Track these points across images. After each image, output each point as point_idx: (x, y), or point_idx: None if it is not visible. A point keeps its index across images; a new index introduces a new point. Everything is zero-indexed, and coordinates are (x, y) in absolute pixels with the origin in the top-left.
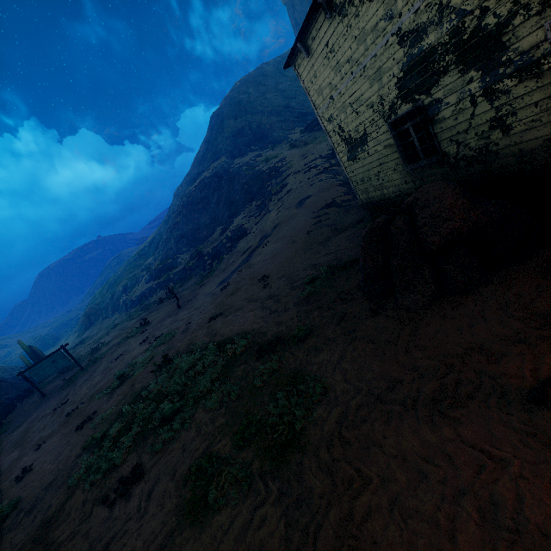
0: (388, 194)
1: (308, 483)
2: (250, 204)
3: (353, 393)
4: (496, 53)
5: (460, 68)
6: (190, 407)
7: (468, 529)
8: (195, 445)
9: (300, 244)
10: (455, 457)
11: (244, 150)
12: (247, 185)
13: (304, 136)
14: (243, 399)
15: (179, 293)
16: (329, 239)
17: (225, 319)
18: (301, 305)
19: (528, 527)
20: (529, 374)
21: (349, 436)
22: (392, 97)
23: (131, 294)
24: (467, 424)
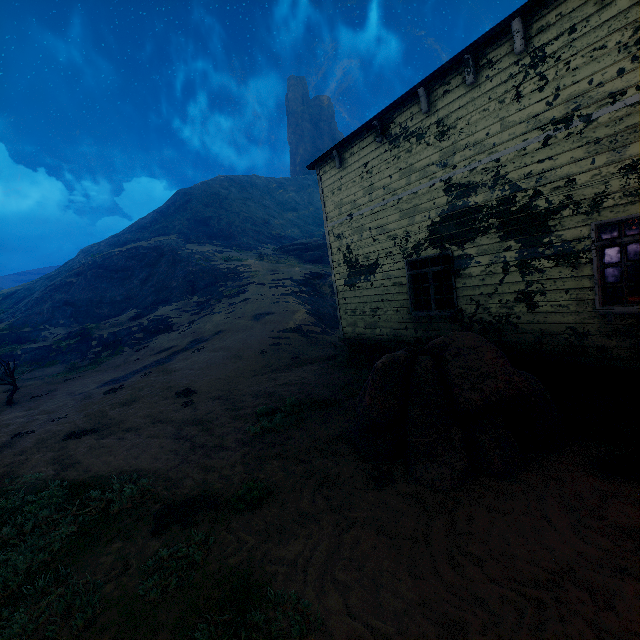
0: (380, 335)
1: None
2: (189, 297)
3: None
4: (540, 233)
5: (500, 234)
6: None
7: None
8: None
9: (249, 362)
10: None
11: (204, 239)
12: (194, 275)
13: (276, 254)
14: (101, 635)
15: (20, 380)
16: (290, 367)
17: (99, 441)
18: (250, 445)
19: None
20: None
21: None
22: (420, 237)
23: None
24: None
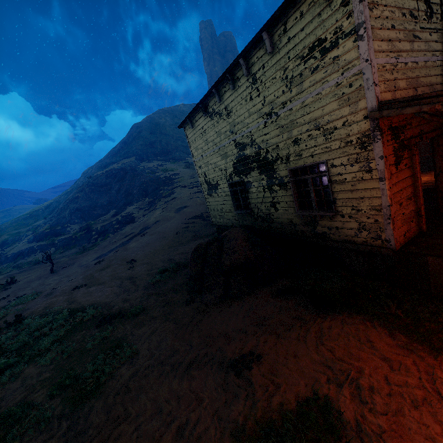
0: (226, 223)
1: (91, 420)
2: (143, 199)
3: (148, 357)
4: (272, 172)
5: (259, 171)
6: (24, 363)
7: (167, 439)
8: (14, 395)
9: (168, 240)
10: (181, 398)
11: (152, 157)
12: (145, 184)
13: None
14: (72, 358)
15: (58, 258)
16: (188, 242)
17: (87, 290)
18: (148, 289)
19: (193, 435)
20: (237, 351)
21: (132, 387)
22: (231, 170)
23: (8, 249)
24: (197, 379)
